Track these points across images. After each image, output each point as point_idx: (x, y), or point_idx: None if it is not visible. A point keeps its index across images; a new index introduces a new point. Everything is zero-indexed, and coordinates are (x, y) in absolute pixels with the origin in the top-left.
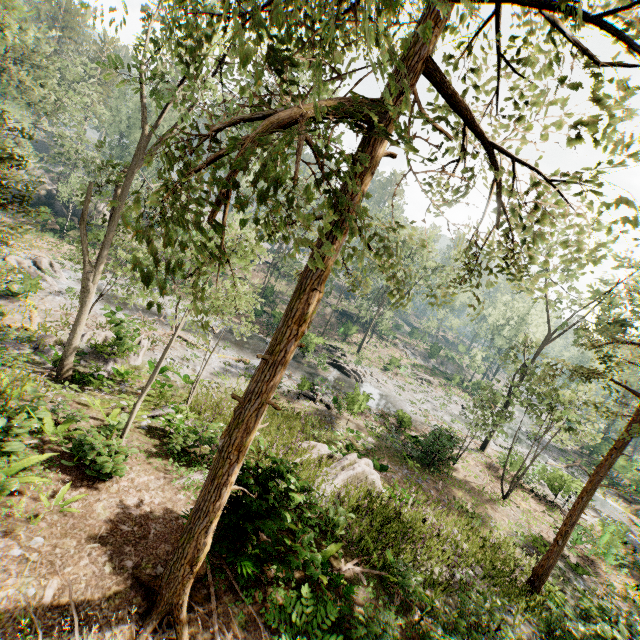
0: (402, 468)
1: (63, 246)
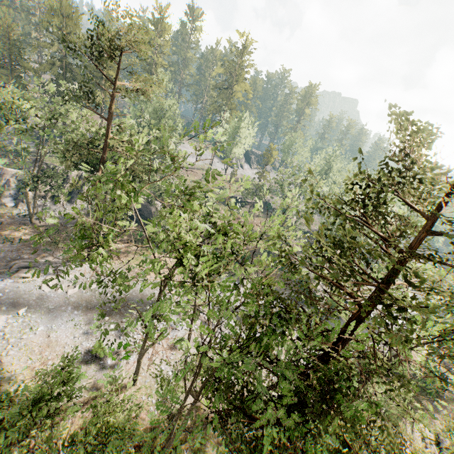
0: (430, 402)
1: (167, 261)
